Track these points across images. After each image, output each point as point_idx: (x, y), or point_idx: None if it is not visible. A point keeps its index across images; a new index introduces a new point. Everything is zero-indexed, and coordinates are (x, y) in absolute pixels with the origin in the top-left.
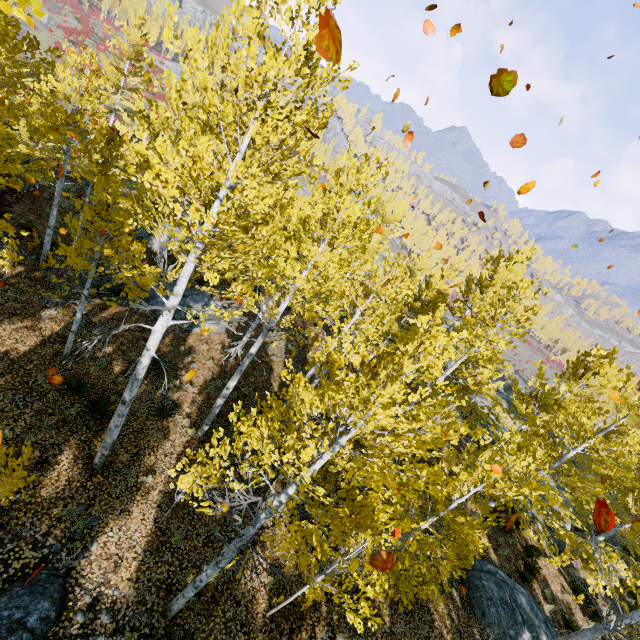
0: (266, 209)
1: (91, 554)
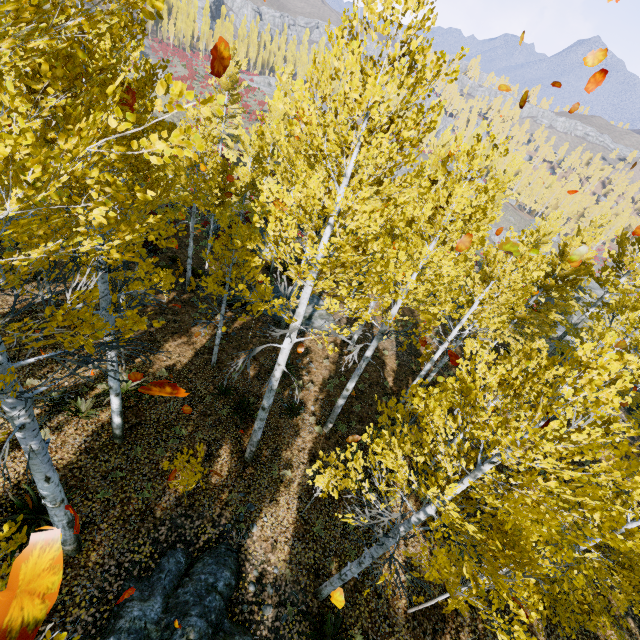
0: (377, 229)
1: (253, 535)
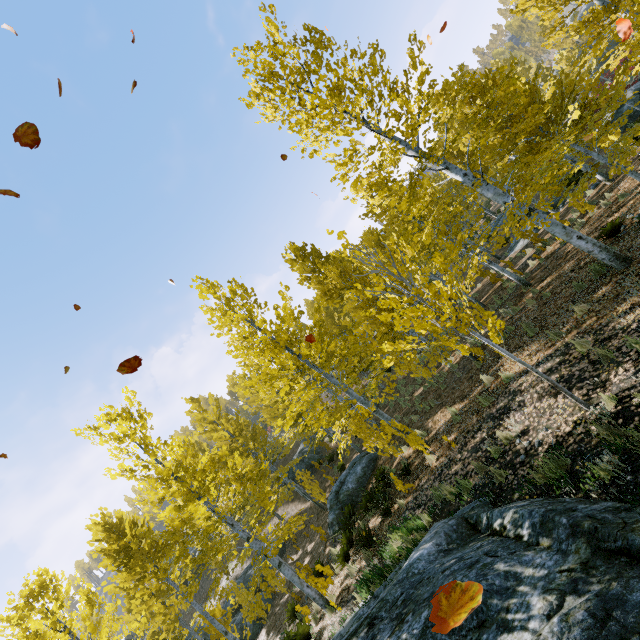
0: None
1: None
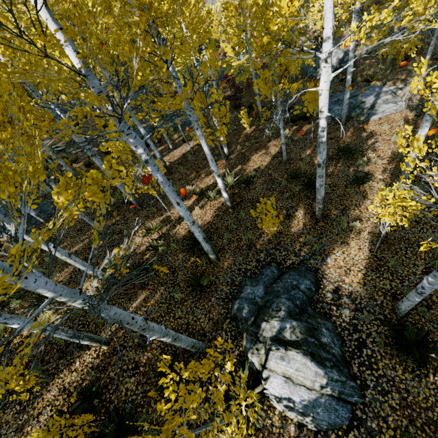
0: None
1: (327, 264)
